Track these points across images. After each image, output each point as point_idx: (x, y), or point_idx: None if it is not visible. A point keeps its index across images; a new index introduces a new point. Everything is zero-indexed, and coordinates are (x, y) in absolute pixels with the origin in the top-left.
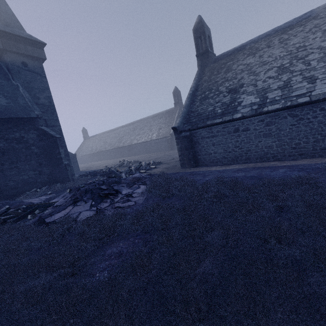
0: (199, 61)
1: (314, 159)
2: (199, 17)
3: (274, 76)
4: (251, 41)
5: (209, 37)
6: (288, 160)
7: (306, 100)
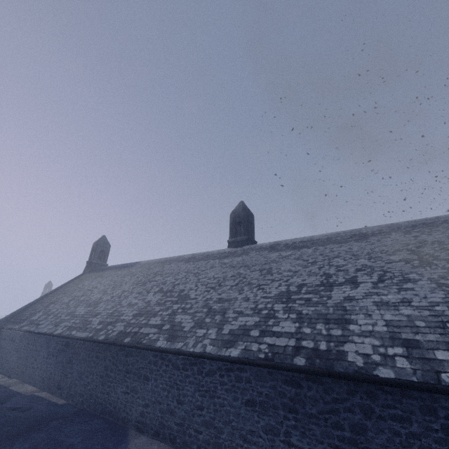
0: (86, 267)
1: (15, 380)
2: (102, 236)
3: (65, 302)
4: (114, 266)
5: (105, 251)
6: (12, 377)
7: (32, 329)
